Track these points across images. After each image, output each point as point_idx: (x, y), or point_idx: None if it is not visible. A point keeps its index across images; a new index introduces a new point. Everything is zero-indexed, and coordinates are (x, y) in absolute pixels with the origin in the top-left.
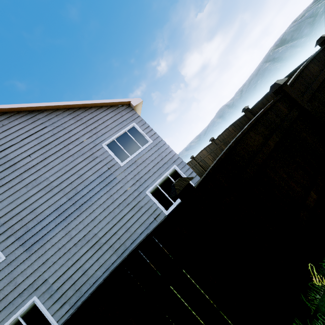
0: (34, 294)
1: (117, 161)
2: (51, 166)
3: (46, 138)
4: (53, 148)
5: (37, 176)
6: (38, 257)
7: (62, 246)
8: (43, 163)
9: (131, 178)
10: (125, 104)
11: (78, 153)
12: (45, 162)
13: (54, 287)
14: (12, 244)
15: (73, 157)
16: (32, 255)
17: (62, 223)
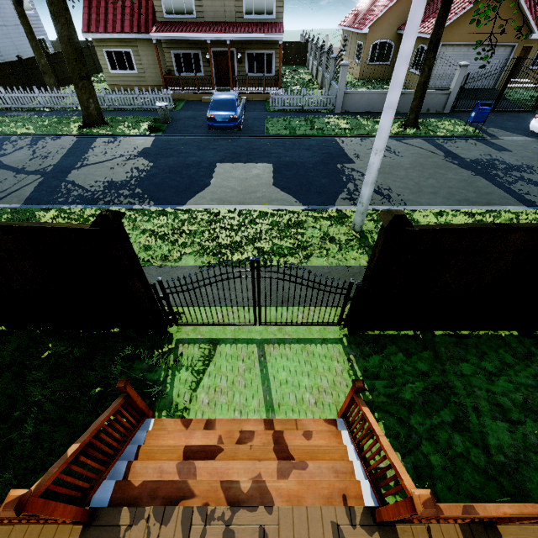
0: None
1: None
2: None
3: None
4: None
5: None
6: None
7: None
8: None
9: None
10: None
11: None
12: None
13: None
14: None
15: None
16: None
17: None
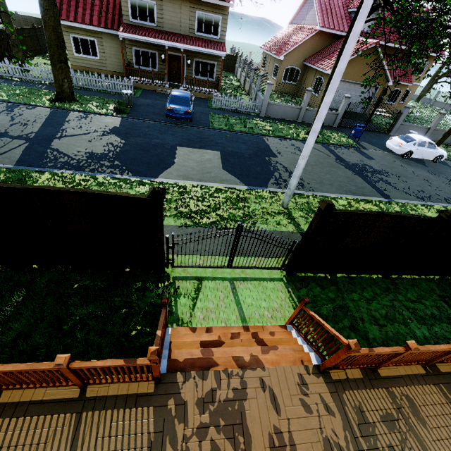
0: None
1: None
2: None
3: None
4: None
5: None
6: None
7: None
8: None
9: None
10: None
11: None
12: None
13: None
14: None
15: None
16: None
17: None
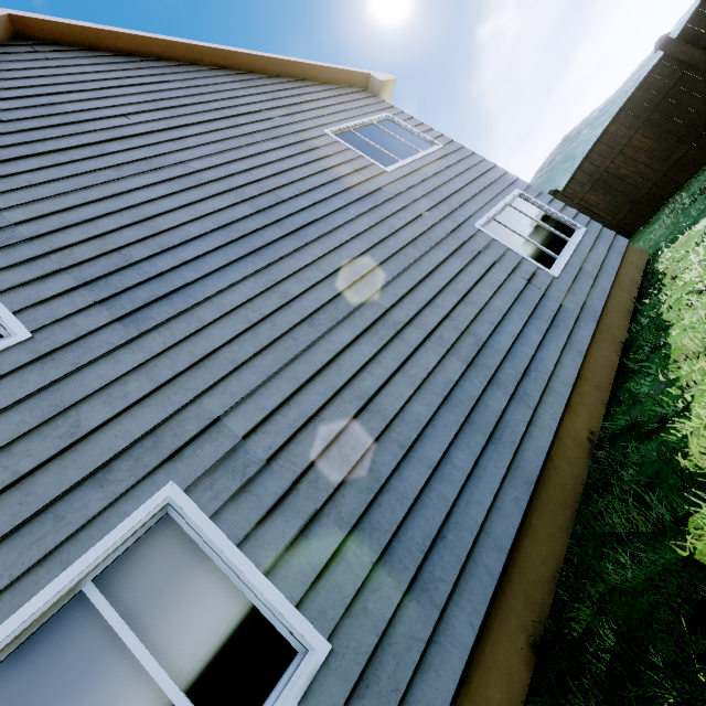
0: (167, 475)
1: (373, 162)
2: (191, 143)
3: (173, 98)
4: (192, 115)
5: (151, 155)
6: (172, 345)
7: (260, 320)
8: (169, 135)
9: (421, 196)
10: (356, 87)
11: (266, 134)
12: (175, 134)
13: (253, 451)
14: (62, 297)
15: (253, 138)
16: (146, 337)
17: (248, 260)
